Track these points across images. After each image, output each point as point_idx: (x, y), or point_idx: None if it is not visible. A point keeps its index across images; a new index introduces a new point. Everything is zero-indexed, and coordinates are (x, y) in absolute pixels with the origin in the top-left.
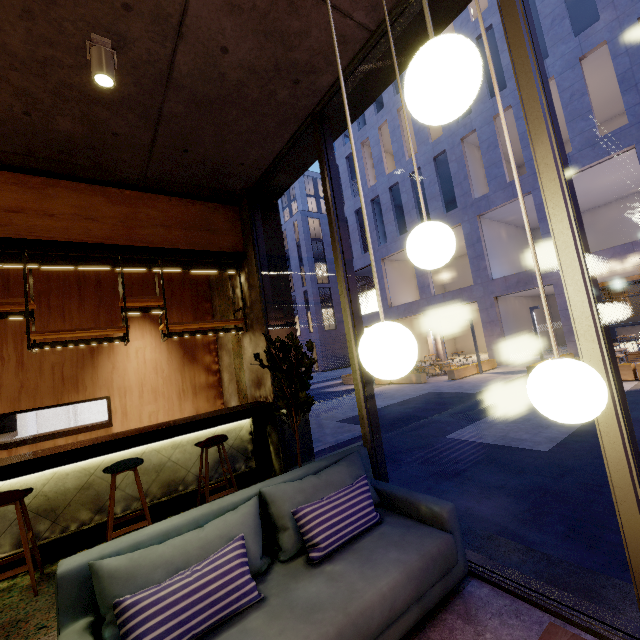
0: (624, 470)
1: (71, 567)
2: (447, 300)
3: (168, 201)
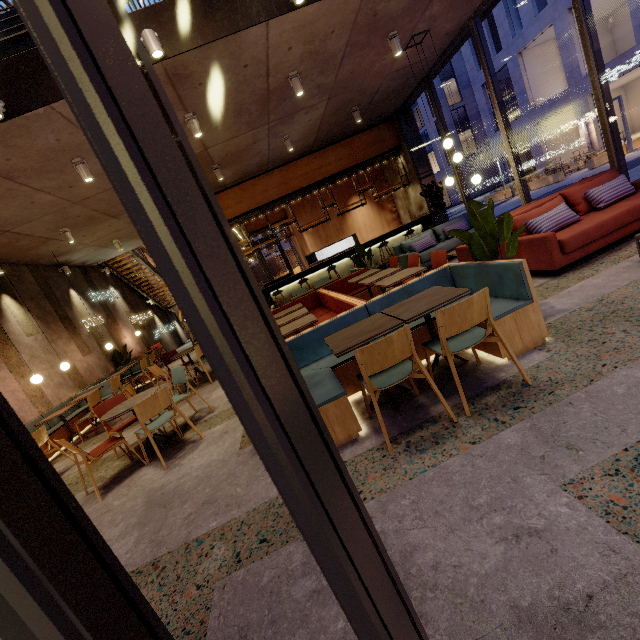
0: (520, 190)
1: (396, 246)
2: None
3: (362, 136)
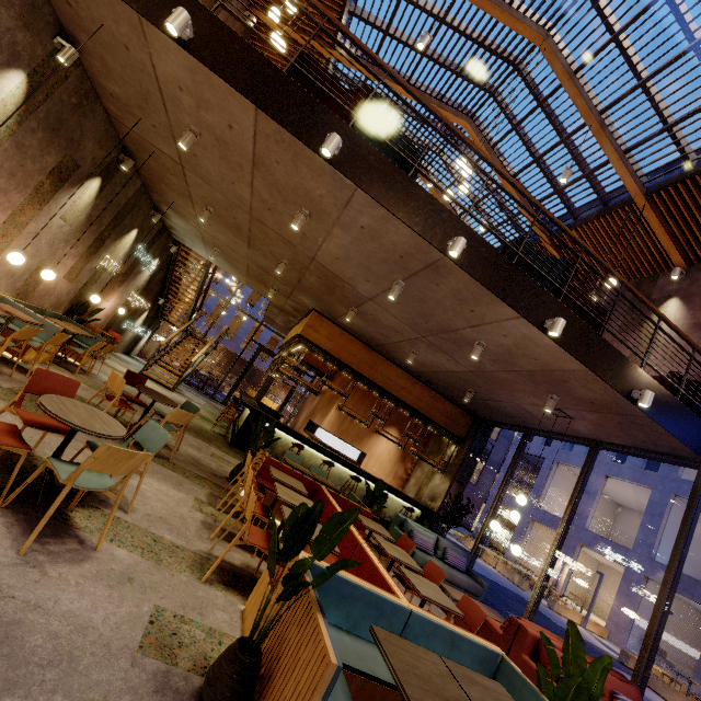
0: (534, 595)
1: (401, 516)
2: (596, 543)
3: (448, 404)
